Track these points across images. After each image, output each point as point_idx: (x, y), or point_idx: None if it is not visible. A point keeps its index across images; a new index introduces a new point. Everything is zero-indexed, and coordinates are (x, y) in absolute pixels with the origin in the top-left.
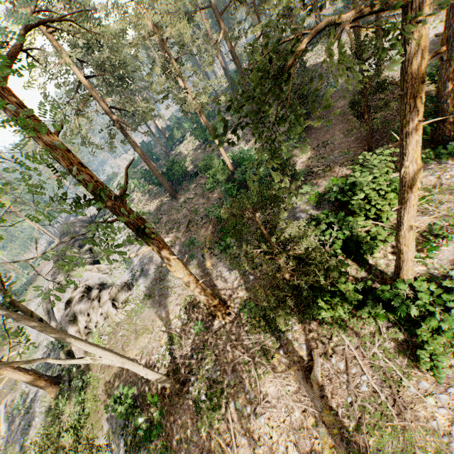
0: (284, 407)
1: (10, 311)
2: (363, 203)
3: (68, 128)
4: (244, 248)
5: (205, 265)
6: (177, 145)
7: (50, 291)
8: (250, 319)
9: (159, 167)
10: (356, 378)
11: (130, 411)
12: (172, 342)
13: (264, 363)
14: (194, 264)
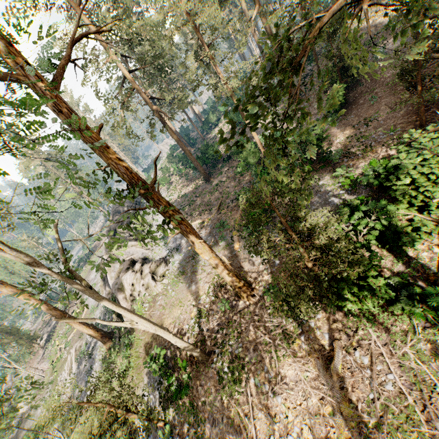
0: (302, 391)
1: (67, 281)
2: (405, 189)
3: (115, 120)
4: (263, 237)
5: (233, 247)
6: (213, 128)
7: (98, 266)
8: (273, 303)
9: (196, 150)
10: (381, 375)
11: (163, 370)
12: (201, 316)
13: (285, 347)
14: (223, 246)
